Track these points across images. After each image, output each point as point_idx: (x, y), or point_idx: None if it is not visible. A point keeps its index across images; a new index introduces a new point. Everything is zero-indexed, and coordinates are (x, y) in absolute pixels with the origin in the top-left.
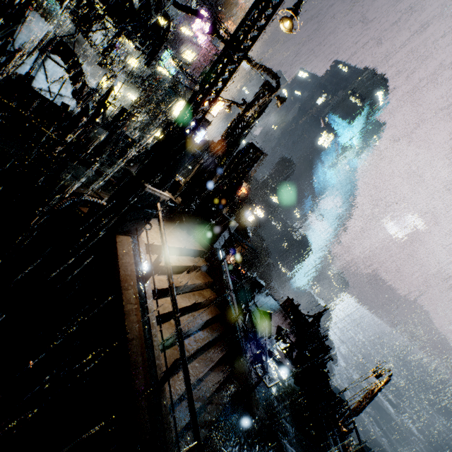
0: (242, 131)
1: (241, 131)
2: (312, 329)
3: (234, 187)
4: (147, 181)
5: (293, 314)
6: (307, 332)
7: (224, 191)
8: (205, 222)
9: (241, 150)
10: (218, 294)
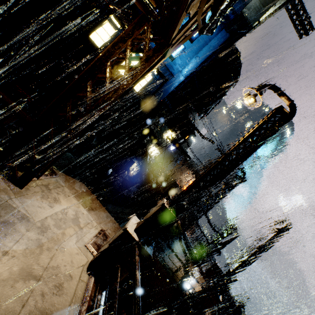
0: (221, 197)
1: (221, 197)
2: (238, 312)
3: (223, 247)
4: (218, 294)
5: (225, 294)
6: (235, 313)
7: (217, 248)
8: (204, 261)
9: (228, 227)
10: (212, 312)
